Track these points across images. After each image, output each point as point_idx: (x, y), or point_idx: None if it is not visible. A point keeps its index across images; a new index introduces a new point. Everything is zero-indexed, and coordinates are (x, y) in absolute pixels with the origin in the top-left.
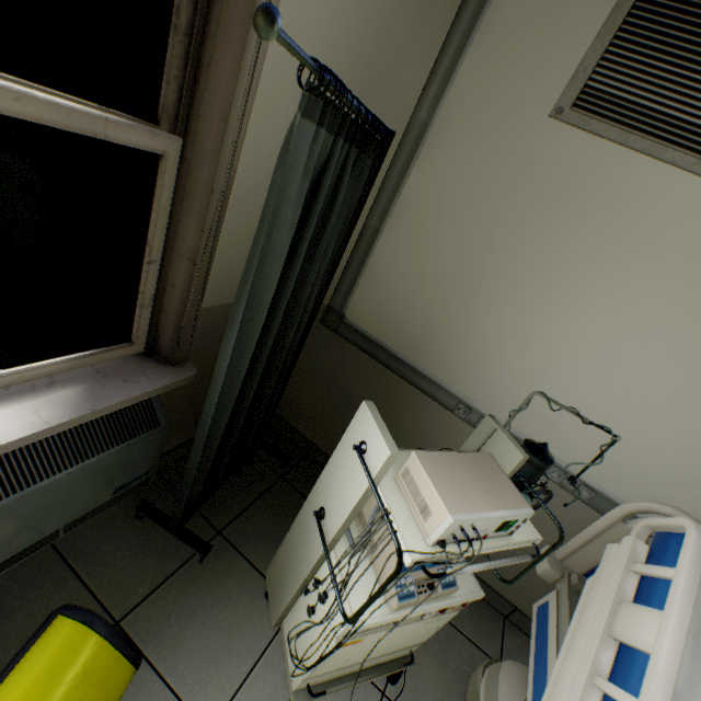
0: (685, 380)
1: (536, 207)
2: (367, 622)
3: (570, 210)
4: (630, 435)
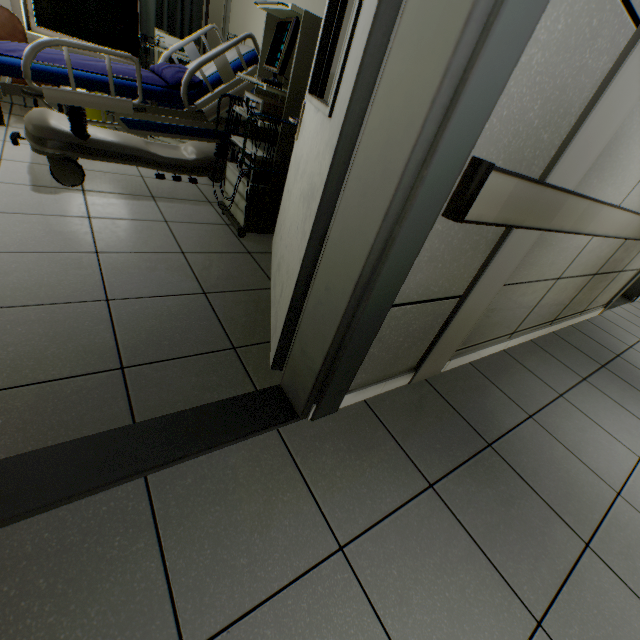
0: None
1: None
2: None
3: None
4: None
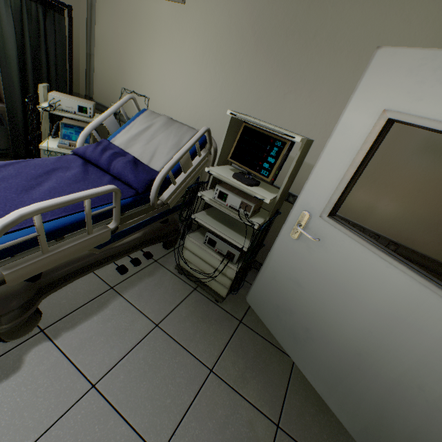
0: (182, 81)
1: (129, 28)
2: (45, 146)
3: (138, 25)
4: (177, 111)
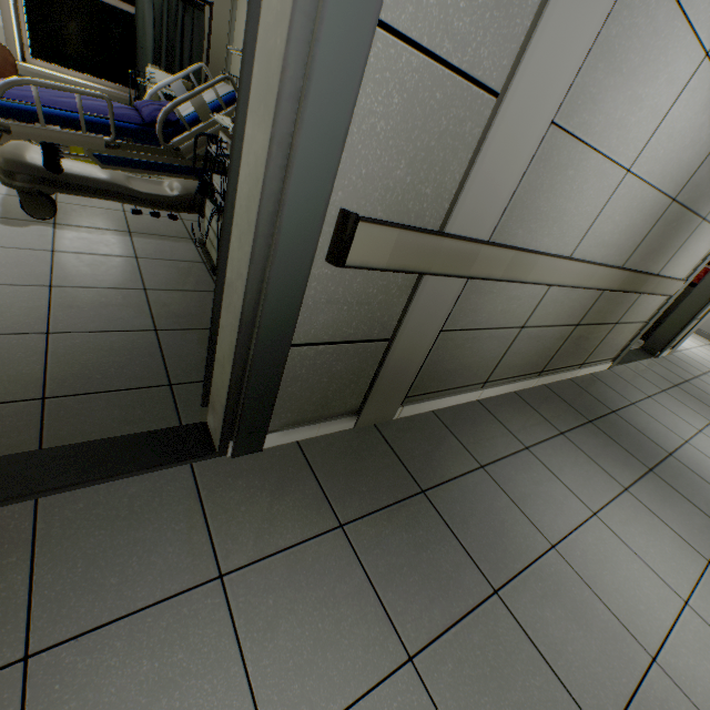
0: None
1: None
2: None
3: None
4: None
